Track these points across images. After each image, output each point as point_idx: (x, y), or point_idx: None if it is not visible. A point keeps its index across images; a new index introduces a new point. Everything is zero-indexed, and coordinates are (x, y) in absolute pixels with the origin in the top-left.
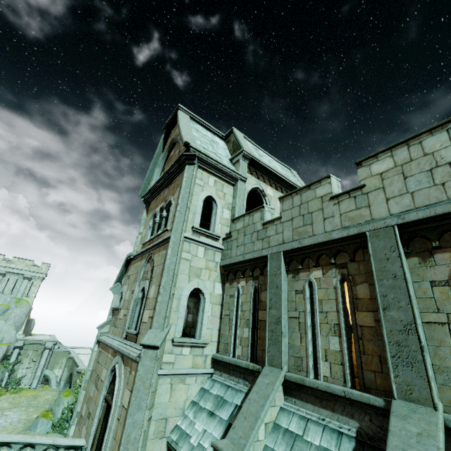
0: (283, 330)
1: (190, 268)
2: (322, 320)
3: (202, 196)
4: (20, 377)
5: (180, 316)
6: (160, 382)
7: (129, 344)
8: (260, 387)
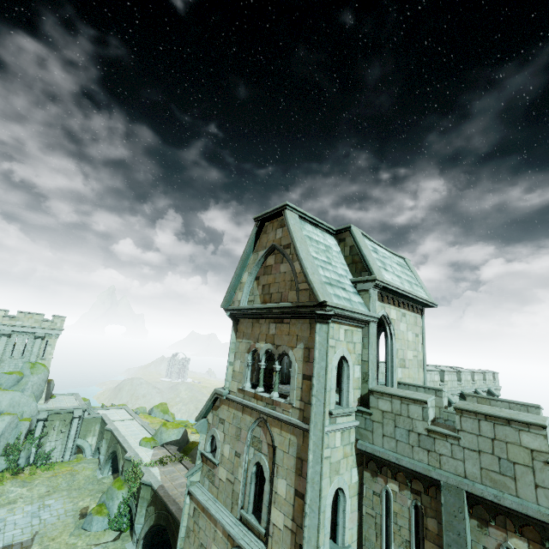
0: None
1: (330, 466)
2: None
3: (335, 362)
4: (49, 451)
5: (326, 533)
6: None
7: (256, 545)
8: None
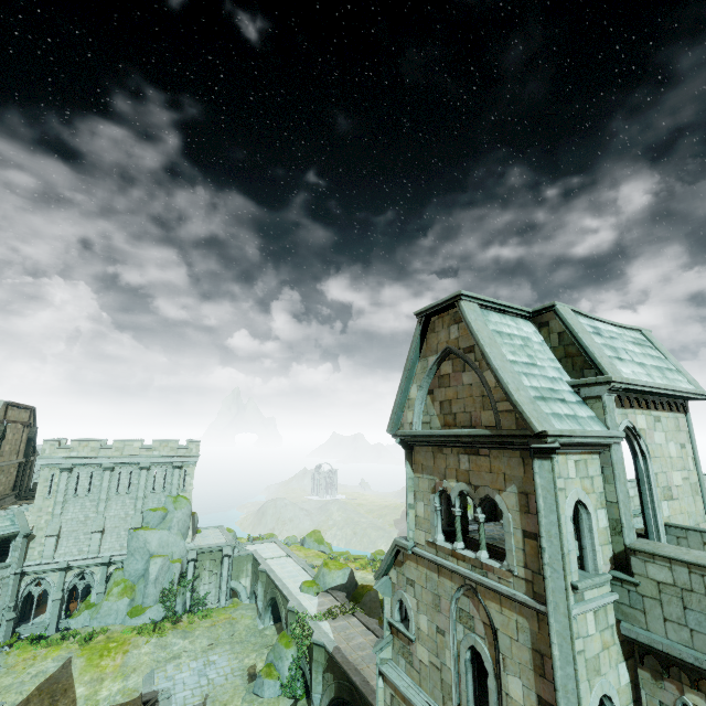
0: None
1: (586, 664)
2: None
3: (569, 511)
4: (203, 595)
5: None
6: None
7: None
8: None
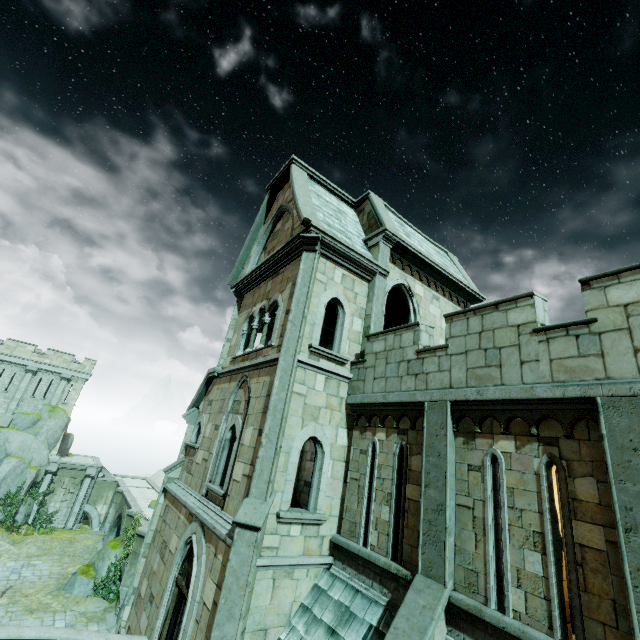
0: (448, 525)
1: (305, 406)
2: (513, 521)
3: (324, 299)
4: (52, 512)
5: (288, 479)
6: (258, 576)
7: (212, 509)
8: (411, 610)
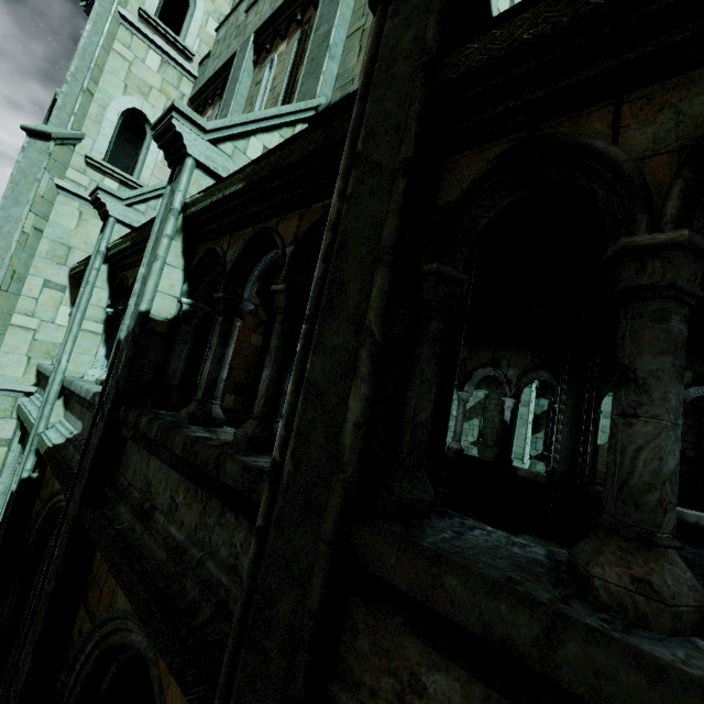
0: None
1: (129, 74)
2: (269, 98)
3: None
4: None
5: (102, 132)
6: (60, 199)
7: None
8: None
